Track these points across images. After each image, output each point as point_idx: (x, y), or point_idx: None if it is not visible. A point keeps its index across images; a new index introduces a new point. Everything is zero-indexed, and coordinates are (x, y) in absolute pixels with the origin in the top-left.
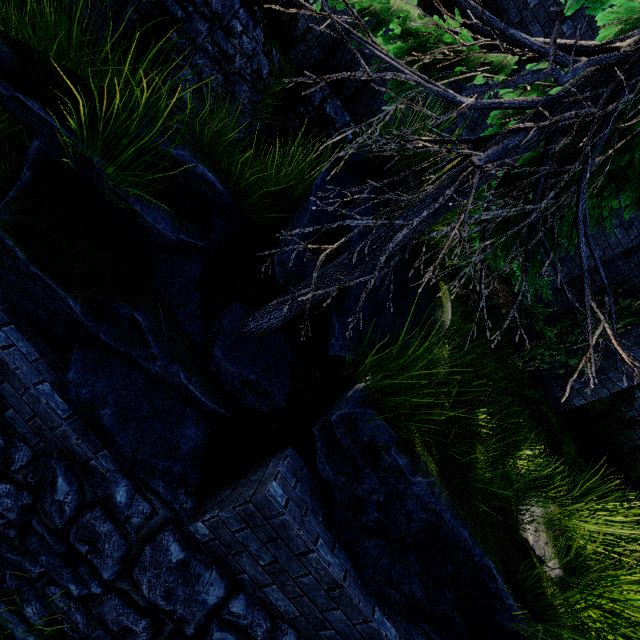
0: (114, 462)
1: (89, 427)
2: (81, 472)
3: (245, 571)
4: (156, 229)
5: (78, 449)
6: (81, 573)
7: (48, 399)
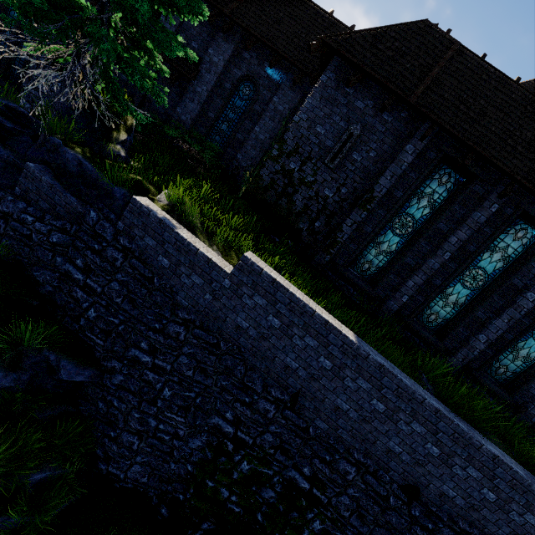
0: None
1: None
2: None
3: (32, 199)
4: (6, 126)
5: None
6: None
7: None
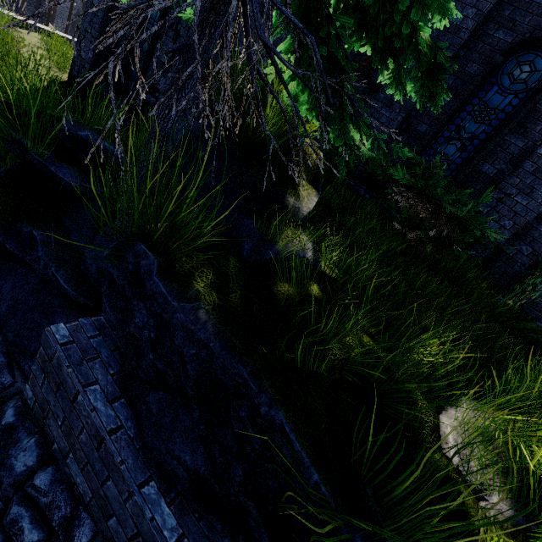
0: (3, 345)
1: None
2: None
3: (54, 438)
4: (66, 182)
5: None
6: None
7: None
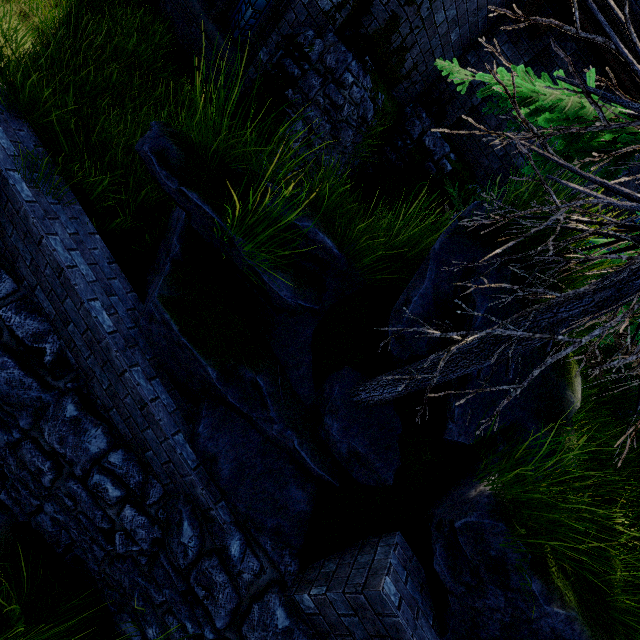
0: (229, 513)
1: (211, 477)
2: (202, 518)
3: None
4: (278, 295)
5: (202, 498)
6: (197, 615)
7: (182, 449)
